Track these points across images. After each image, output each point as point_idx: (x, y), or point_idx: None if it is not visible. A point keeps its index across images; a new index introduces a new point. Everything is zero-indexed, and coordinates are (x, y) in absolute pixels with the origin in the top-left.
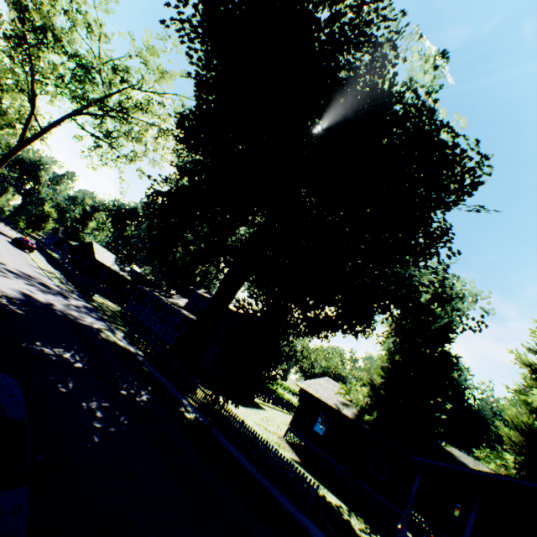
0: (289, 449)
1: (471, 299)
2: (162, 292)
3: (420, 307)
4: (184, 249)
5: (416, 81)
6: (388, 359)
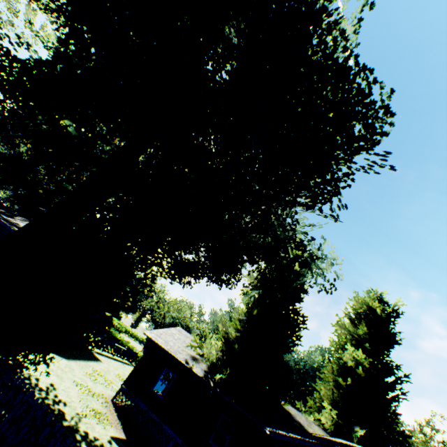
0: (114, 420)
1: (330, 262)
2: (1, 209)
3: (286, 264)
4: (32, 145)
5: (339, 28)
6: (247, 312)
